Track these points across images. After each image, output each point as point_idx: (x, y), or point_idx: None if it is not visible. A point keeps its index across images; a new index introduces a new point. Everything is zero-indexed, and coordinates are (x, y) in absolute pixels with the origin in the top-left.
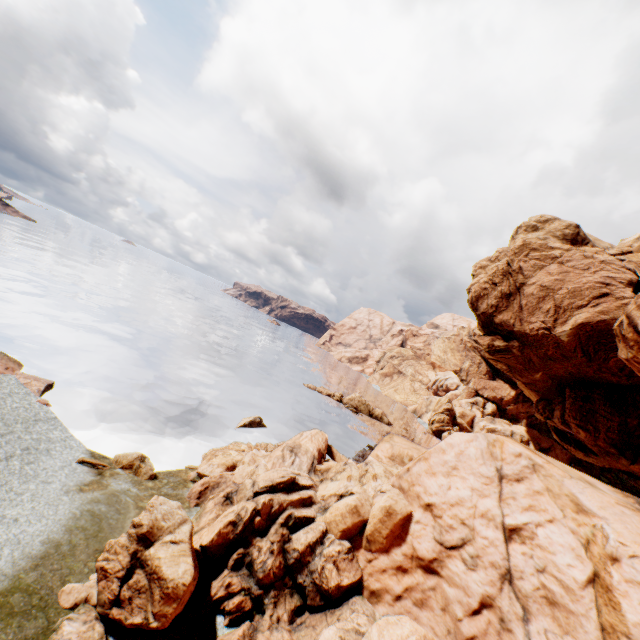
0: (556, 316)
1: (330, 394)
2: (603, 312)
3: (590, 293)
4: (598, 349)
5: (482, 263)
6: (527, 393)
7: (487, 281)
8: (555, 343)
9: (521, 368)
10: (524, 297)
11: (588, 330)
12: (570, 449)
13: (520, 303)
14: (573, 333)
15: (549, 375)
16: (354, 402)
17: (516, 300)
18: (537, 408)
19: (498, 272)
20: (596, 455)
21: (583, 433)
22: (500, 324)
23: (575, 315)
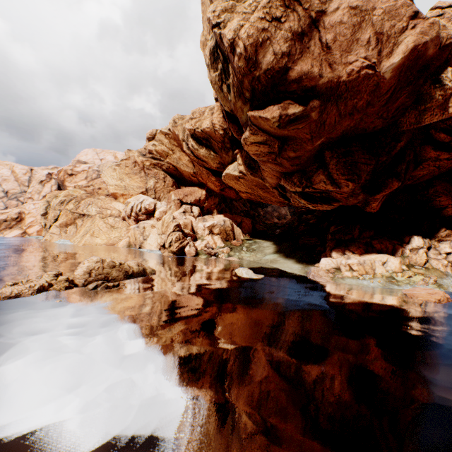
0: (380, 46)
1: (43, 286)
2: (424, 33)
3: (406, 12)
4: (401, 86)
5: (224, 5)
6: (233, 184)
7: (264, 17)
8: (375, 85)
9: (307, 138)
10: (328, 31)
11: (413, 58)
12: (317, 206)
13: (323, 42)
14: (398, 66)
15: (327, 139)
16: (97, 273)
17: (314, 40)
18: (293, 182)
19: (276, 1)
20: (337, 202)
21: (351, 184)
22: (300, 79)
23: (403, 40)
